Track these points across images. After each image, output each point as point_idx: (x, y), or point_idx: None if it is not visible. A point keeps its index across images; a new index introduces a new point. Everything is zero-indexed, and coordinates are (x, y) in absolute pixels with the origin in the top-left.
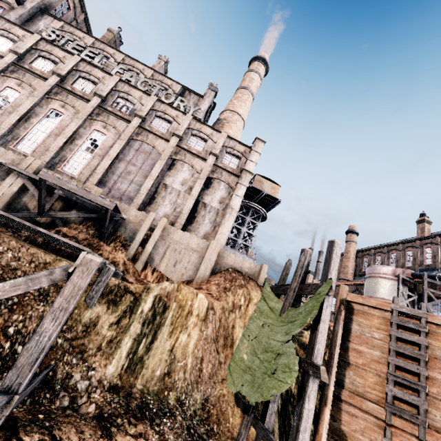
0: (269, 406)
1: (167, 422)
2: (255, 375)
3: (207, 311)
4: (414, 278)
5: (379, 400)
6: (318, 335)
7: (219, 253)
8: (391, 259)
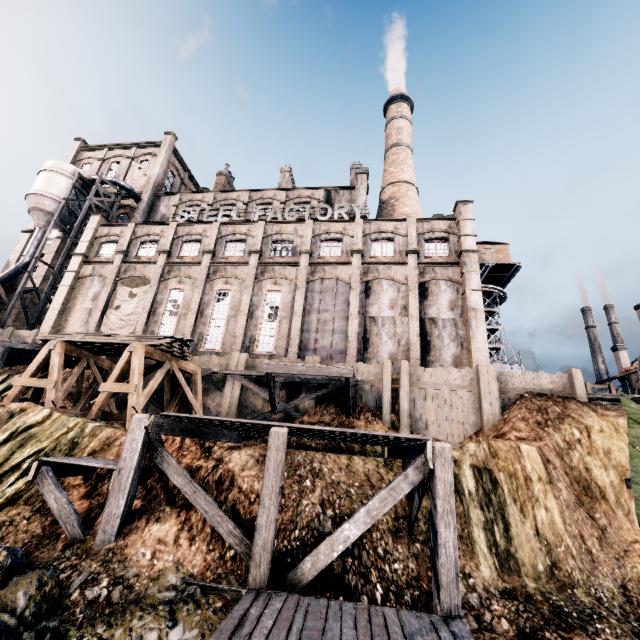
0: None
1: (603, 629)
2: None
3: (545, 465)
4: None
5: None
6: None
7: (496, 378)
8: None
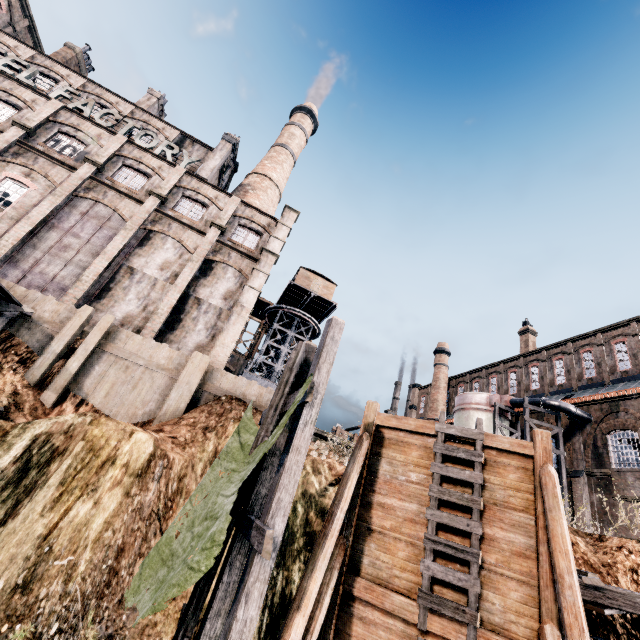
0: (206, 627)
1: None
2: (173, 567)
3: (147, 464)
4: (514, 407)
5: (411, 589)
6: (282, 476)
7: (207, 372)
8: (491, 386)
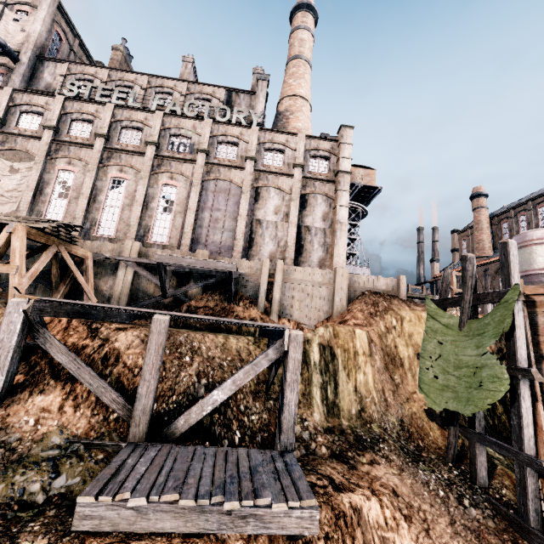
0: (476, 414)
1: (384, 447)
2: (457, 391)
3: (369, 344)
4: None
5: None
6: (516, 342)
7: (348, 278)
8: (540, 215)
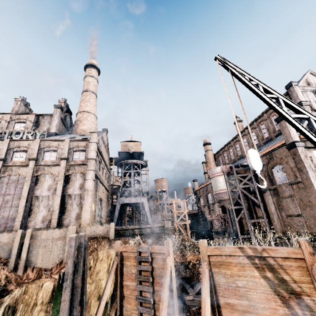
0: None
1: None
2: None
3: (52, 293)
4: (232, 169)
5: None
6: (59, 313)
7: (77, 231)
8: (231, 153)
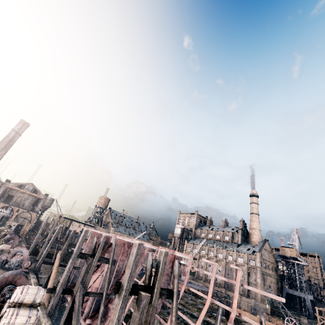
0: None
1: None
2: None
3: None
4: None
5: None
6: None
7: (255, 302)
8: None
